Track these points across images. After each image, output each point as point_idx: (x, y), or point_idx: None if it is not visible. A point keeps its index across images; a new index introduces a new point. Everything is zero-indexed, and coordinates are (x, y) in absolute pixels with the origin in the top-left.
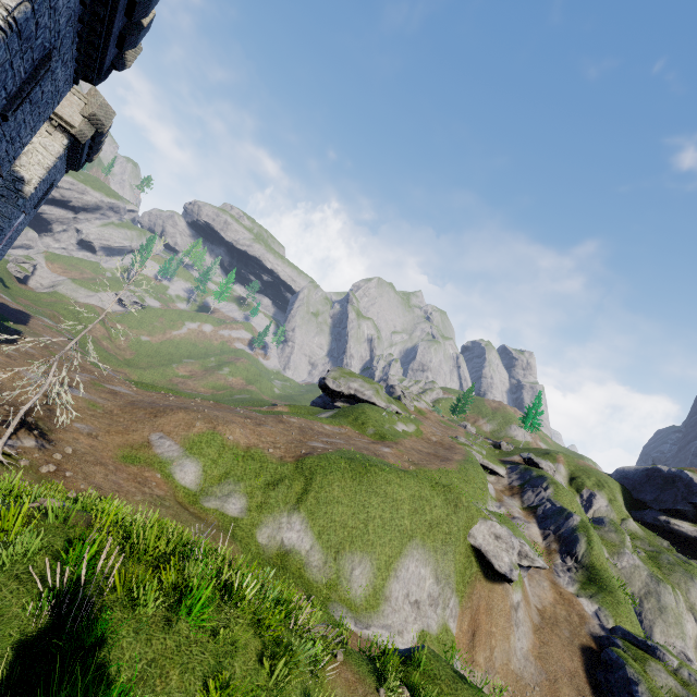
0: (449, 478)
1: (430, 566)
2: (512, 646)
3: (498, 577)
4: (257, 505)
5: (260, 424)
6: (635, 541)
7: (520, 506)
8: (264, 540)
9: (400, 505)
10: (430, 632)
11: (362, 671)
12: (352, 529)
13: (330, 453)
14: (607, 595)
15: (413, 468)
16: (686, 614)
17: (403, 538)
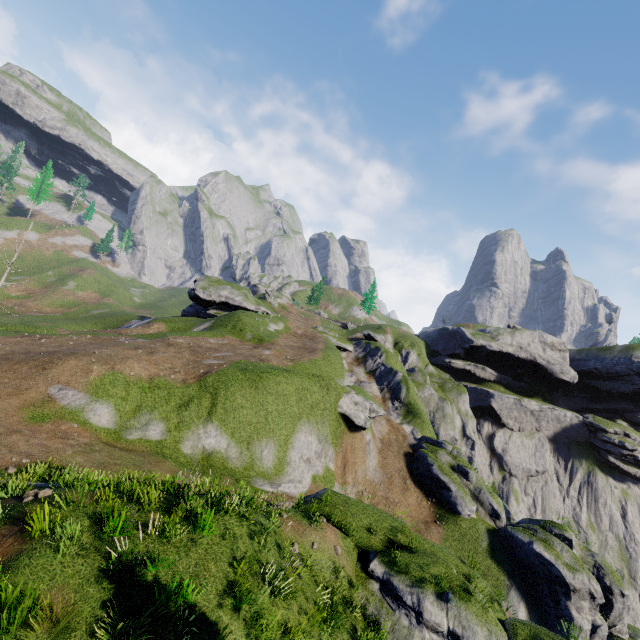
0: (318, 366)
1: (314, 434)
2: (367, 466)
3: (357, 428)
4: (175, 426)
5: (152, 352)
6: (432, 378)
7: (364, 372)
8: (188, 451)
9: (289, 398)
10: (319, 474)
11: (299, 518)
12: (256, 424)
13: (226, 368)
14: (417, 419)
15: (291, 364)
16: (456, 416)
17: (294, 420)
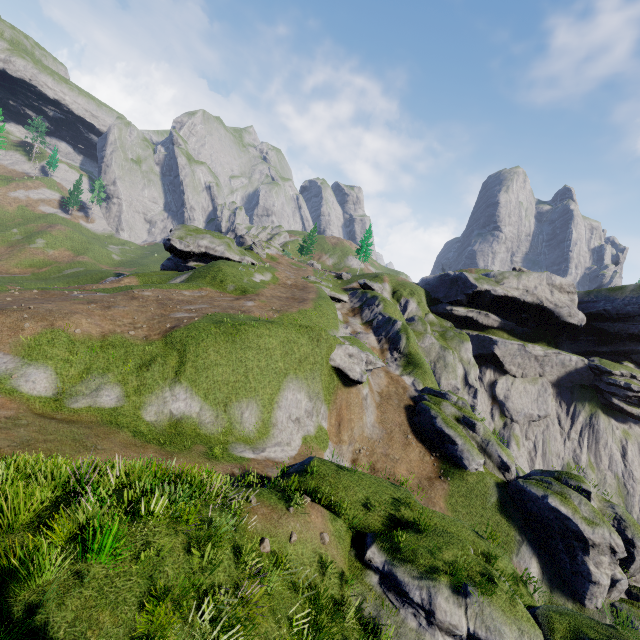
0: (308, 317)
1: (304, 391)
2: (364, 422)
3: (353, 383)
4: (134, 390)
5: (110, 306)
6: (432, 327)
7: (360, 323)
8: (152, 418)
9: (273, 353)
10: (310, 434)
11: (273, 502)
12: (235, 384)
13: (197, 322)
14: (419, 370)
15: (277, 316)
16: (458, 365)
17: (280, 377)
